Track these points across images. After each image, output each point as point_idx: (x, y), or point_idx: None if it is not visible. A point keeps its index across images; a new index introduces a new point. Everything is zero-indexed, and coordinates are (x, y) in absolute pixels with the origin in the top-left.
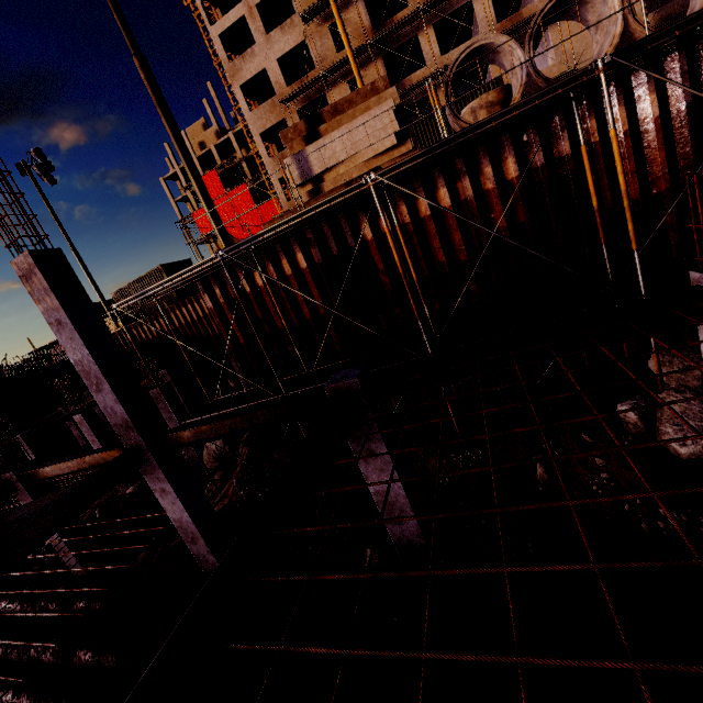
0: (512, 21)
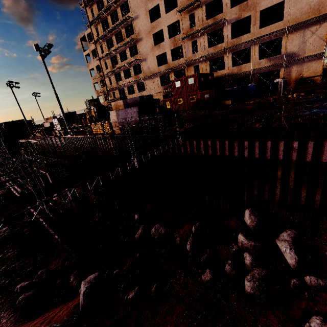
0: (137, 76)
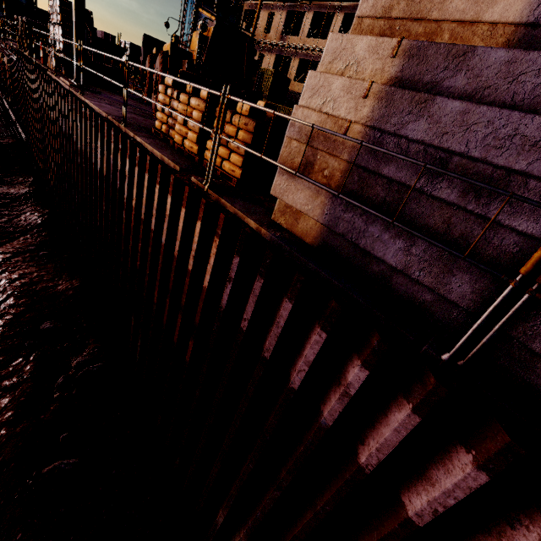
0: None
